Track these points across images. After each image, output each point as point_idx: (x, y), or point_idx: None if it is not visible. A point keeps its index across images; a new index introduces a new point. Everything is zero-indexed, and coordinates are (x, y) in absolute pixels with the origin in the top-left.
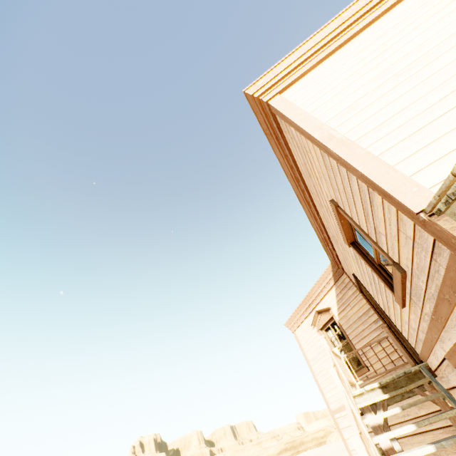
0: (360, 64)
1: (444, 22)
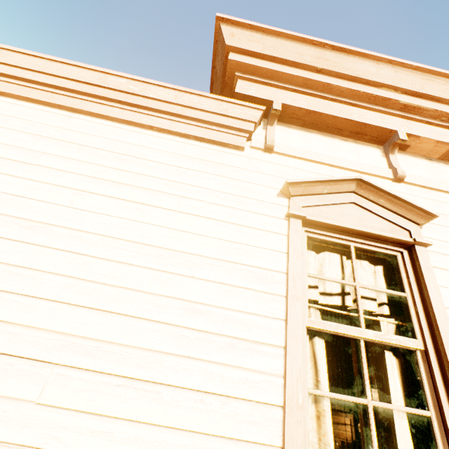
0: (0, 149)
1: (63, 196)
